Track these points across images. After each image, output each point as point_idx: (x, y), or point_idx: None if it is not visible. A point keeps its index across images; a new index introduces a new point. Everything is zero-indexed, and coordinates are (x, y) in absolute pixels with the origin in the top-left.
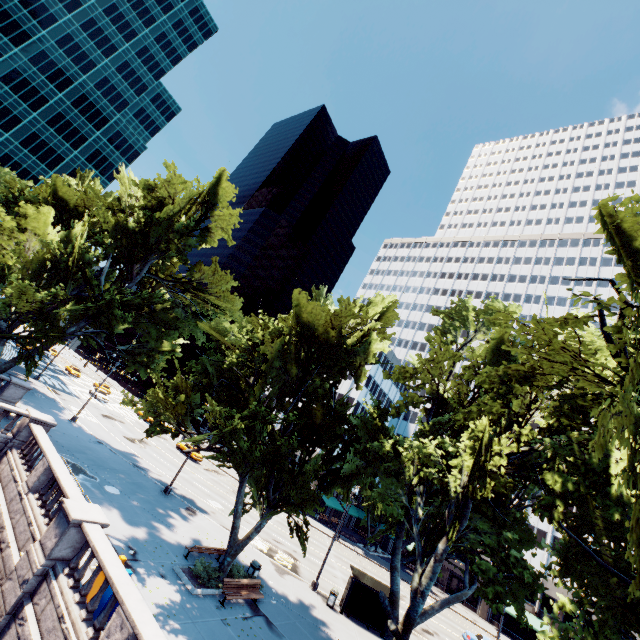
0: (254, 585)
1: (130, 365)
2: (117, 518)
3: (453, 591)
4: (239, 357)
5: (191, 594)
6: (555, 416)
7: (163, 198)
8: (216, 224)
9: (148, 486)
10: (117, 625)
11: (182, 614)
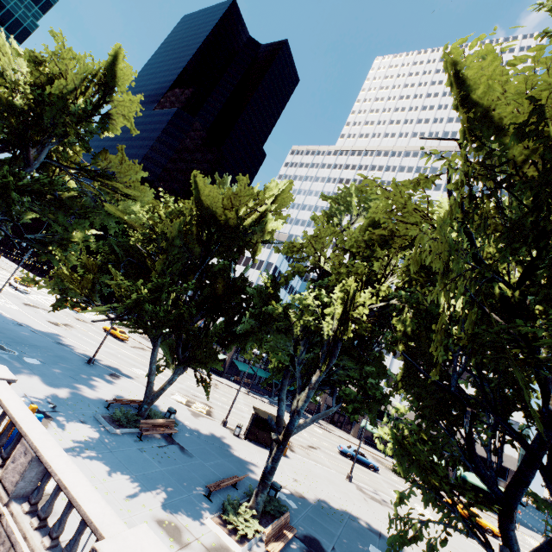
0: (169, 424)
1: (42, 253)
2: (37, 382)
3: (335, 422)
4: (142, 235)
5: (110, 433)
6: (407, 273)
7: (53, 75)
8: (117, 109)
9: (71, 358)
10: (21, 452)
11: (101, 447)
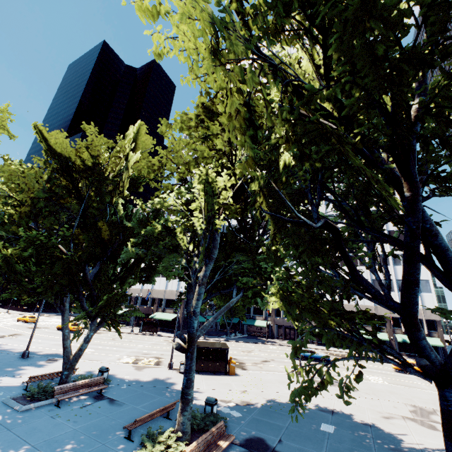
0: (96, 382)
1: None
2: None
3: (288, 337)
4: (4, 204)
5: (18, 412)
6: None
7: None
8: None
9: (2, 358)
10: None
11: None
